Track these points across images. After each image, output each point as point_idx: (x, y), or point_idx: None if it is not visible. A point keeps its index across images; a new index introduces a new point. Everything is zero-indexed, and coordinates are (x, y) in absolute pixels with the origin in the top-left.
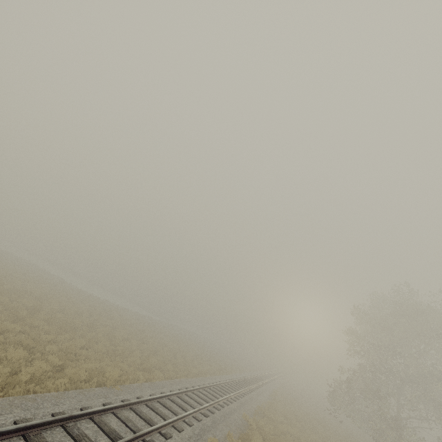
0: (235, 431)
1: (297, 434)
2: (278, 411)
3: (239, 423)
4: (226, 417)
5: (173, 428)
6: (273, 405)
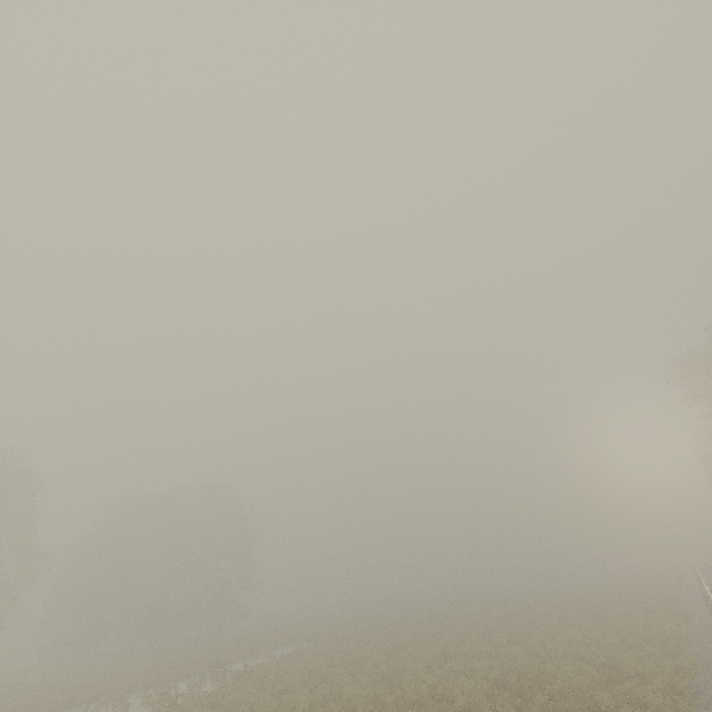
0: None
1: None
2: None
3: None
4: None
5: None
6: None
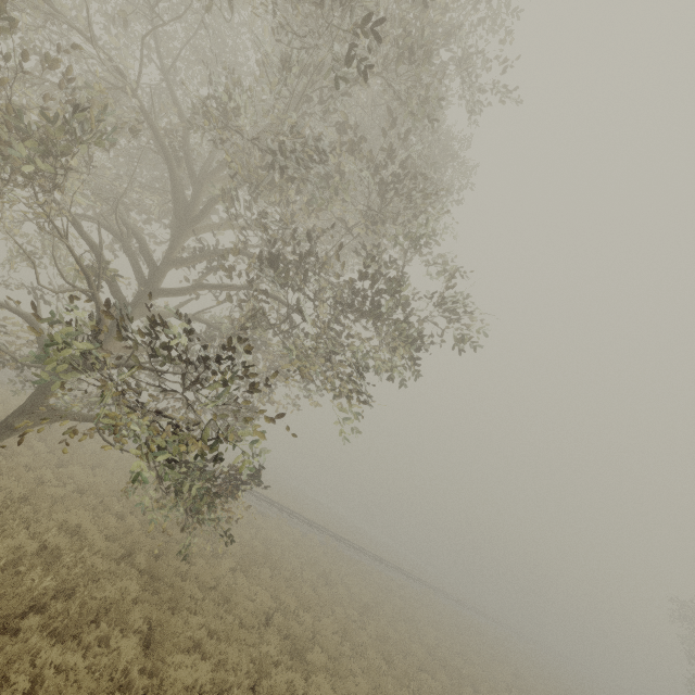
0: None
1: None
2: None
3: None
4: None
5: None
6: None
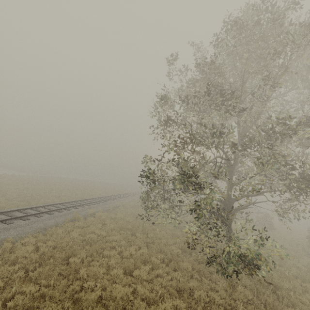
0: None
1: None
2: None
3: None
4: None
5: None
6: None
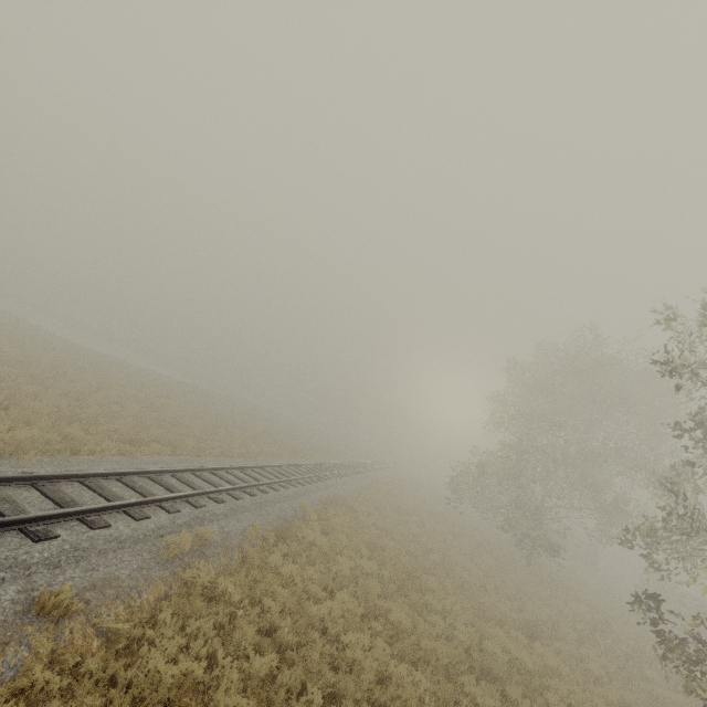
0: (272, 523)
1: (390, 527)
2: (371, 502)
3: (287, 512)
4: (266, 505)
5: (124, 515)
6: (365, 495)
